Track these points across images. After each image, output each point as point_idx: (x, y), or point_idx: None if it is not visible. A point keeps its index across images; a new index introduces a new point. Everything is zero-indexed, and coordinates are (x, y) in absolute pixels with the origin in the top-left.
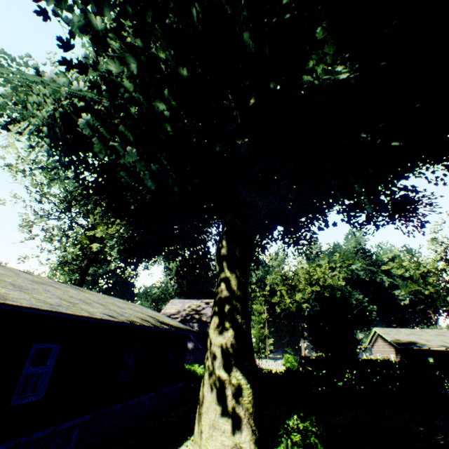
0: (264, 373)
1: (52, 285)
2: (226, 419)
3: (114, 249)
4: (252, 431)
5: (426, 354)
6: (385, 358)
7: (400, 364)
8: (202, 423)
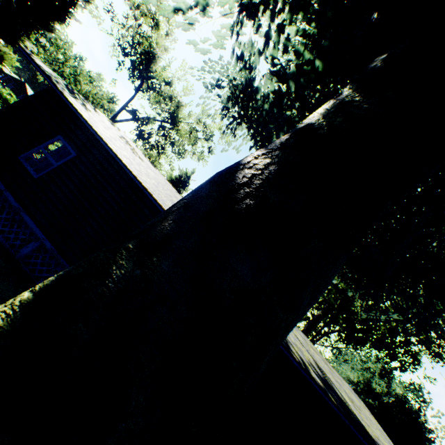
0: None
1: None
2: None
3: None
4: None
5: None
6: None
7: None
8: None
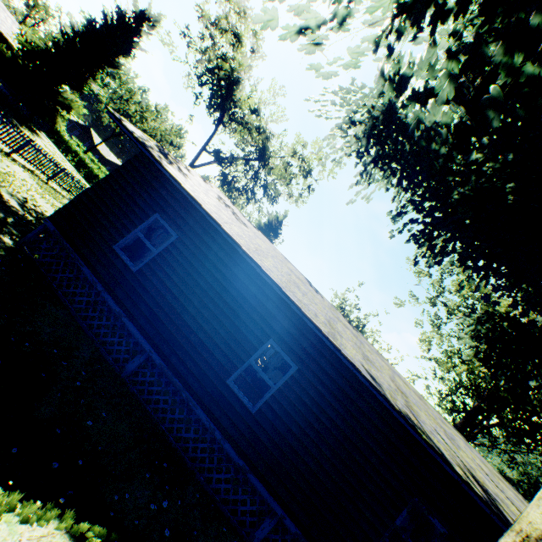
0: None
1: (356, 336)
2: None
3: (467, 332)
4: None
5: None
6: None
7: None
8: None
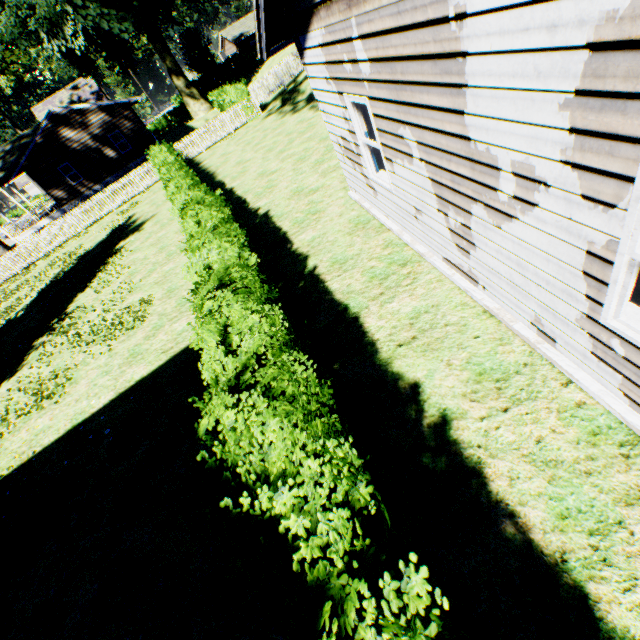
0: (181, 107)
1: None
2: (196, 102)
3: (81, 73)
4: (203, 100)
5: (251, 40)
6: (230, 59)
7: (236, 58)
8: (191, 108)
